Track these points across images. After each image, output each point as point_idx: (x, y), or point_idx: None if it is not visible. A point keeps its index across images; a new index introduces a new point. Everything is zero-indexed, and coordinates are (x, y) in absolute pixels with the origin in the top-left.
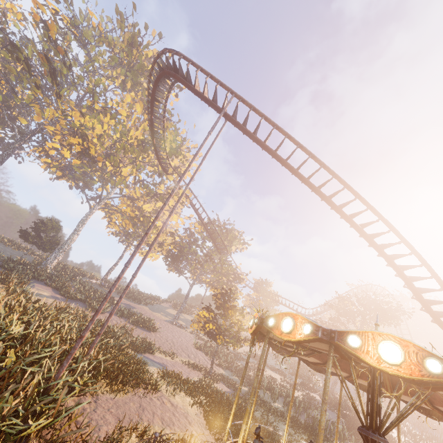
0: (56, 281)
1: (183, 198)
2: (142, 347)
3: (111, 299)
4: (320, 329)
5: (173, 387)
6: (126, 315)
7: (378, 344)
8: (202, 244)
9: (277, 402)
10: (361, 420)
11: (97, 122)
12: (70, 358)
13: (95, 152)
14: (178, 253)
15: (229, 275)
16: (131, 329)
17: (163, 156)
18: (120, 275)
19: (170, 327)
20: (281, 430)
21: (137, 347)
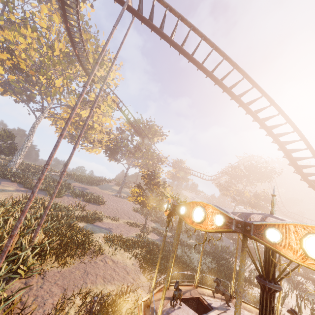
0: (19, 178)
1: (111, 103)
2: (92, 219)
3: (68, 185)
4: (234, 222)
5: (115, 247)
6: (80, 196)
7: (302, 239)
8: (131, 139)
9: (192, 239)
10: (259, 272)
11: (18, 35)
12: (4, 255)
13: (26, 66)
14: (114, 147)
15: (154, 159)
16: (84, 205)
17: (88, 67)
18: (41, 177)
19: (115, 199)
20: (194, 259)
21: (88, 219)
